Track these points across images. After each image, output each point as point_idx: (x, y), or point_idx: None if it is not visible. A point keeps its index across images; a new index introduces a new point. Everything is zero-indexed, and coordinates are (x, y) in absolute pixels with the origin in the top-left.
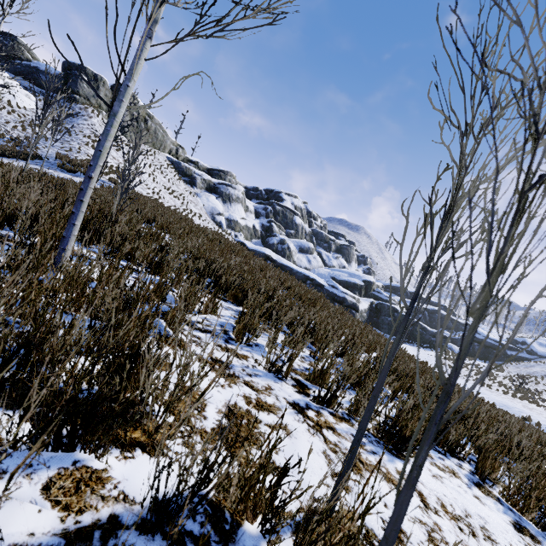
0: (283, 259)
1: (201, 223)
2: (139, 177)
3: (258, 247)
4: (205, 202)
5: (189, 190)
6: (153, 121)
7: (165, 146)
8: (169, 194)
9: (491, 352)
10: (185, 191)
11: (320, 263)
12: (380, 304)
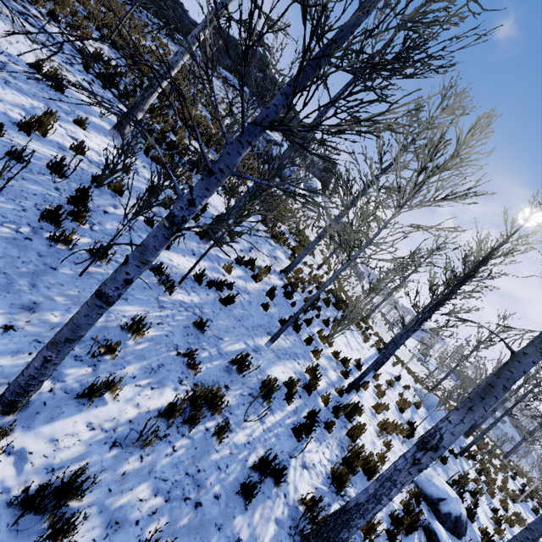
0: None
1: None
2: None
3: None
4: None
5: None
6: None
7: None
8: None
9: None
10: None
11: None
12: None
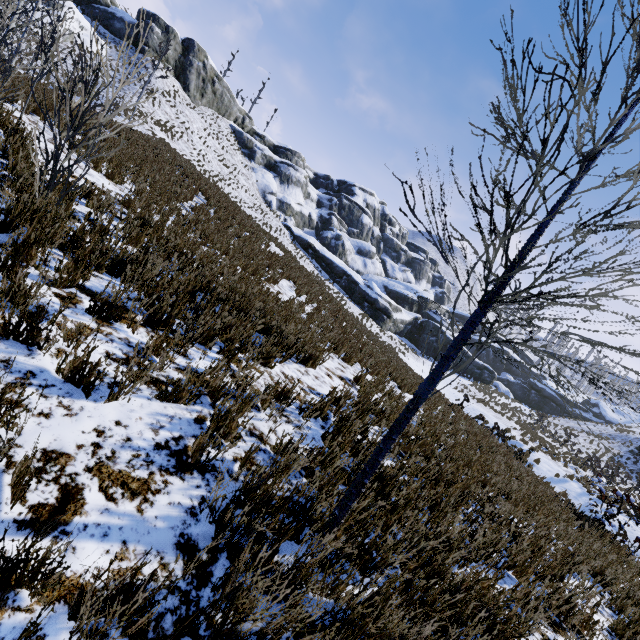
0: (327, 252)
1: (246, 197)
2: (188, 137)
3: (304, 235)
4: (259, 178)
5: (246, 163)
6: (221, 84)
7: (230, 113)
8: (218, 161)
9: (548, 404)
10: (240, 163)
11: (378, 270)
12: (425, 321)
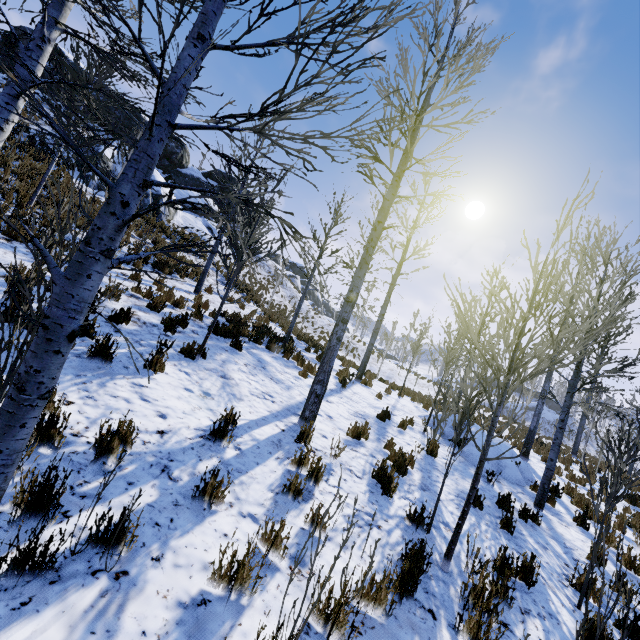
0: None
1: None
2: None
3: None
4: None
5: None
6: None
7: None
8: None
9: None
10: None
11: None
12: None
